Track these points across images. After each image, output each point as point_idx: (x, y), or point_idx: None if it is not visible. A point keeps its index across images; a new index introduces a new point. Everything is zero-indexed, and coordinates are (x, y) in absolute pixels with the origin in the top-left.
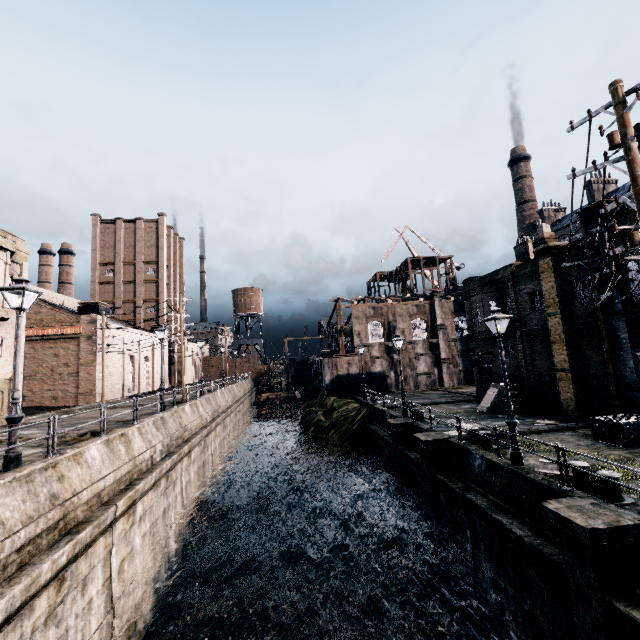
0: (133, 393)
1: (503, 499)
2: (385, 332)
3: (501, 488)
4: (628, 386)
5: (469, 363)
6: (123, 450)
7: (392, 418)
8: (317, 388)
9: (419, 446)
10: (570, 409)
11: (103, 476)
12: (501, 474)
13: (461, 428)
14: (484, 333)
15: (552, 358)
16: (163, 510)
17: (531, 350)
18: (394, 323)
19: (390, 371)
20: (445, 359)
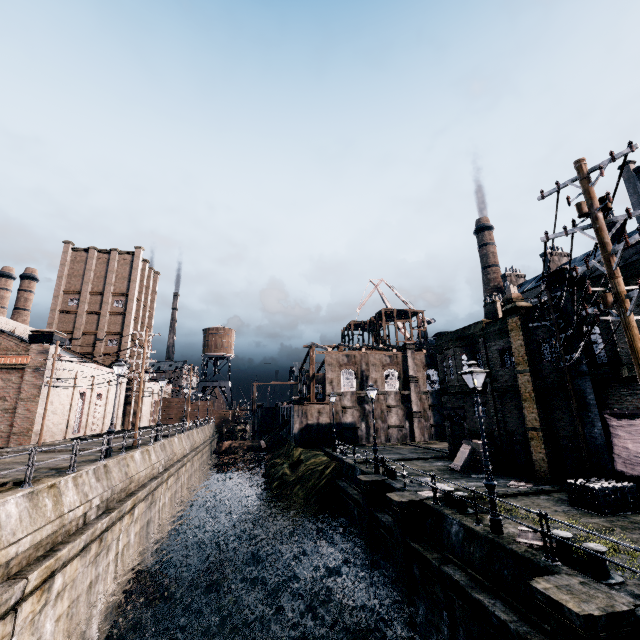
0: (78, 435)
1: (483, 574)
2: (358, 381)
3: (481, 560)
4: (598, 448)
5: (440, 417)
6: (50, 505)
7: (363, 474)
8: (284, 437)
9: (392, 508)
10: (543, 470)
11: (17, 539)
12: (480, 543)
13: (436, 488)
14: (456, 387)
15: (523, 416)
16: (89, 583)
17: (502, 407)
18: (367, 372)
19: (361, 422)
20: (416, 412)
